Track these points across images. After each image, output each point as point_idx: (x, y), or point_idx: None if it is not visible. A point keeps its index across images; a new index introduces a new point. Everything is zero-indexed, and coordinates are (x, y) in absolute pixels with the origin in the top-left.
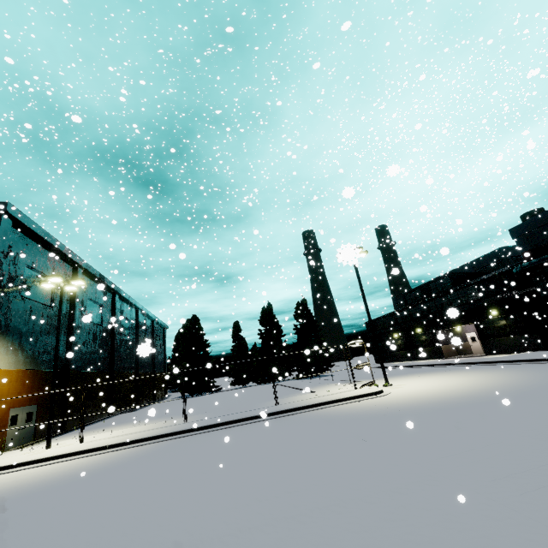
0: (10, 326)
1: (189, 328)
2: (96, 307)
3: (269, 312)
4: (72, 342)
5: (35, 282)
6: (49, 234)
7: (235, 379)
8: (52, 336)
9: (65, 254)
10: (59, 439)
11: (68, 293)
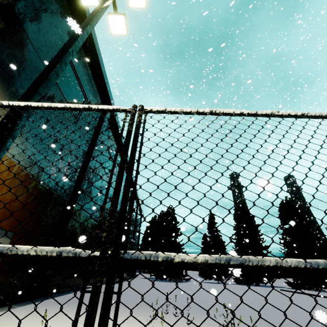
0: (14, 80)
1: (166, 215)
2: (110, 162)
3: (245, 210)
4: (85, 171)
5: (68, 77)
6: (96, 38)
7: (212, 272)
8: (67, 151)
9: (103, 79)
10: (14, 320)
11: (94, 125)
